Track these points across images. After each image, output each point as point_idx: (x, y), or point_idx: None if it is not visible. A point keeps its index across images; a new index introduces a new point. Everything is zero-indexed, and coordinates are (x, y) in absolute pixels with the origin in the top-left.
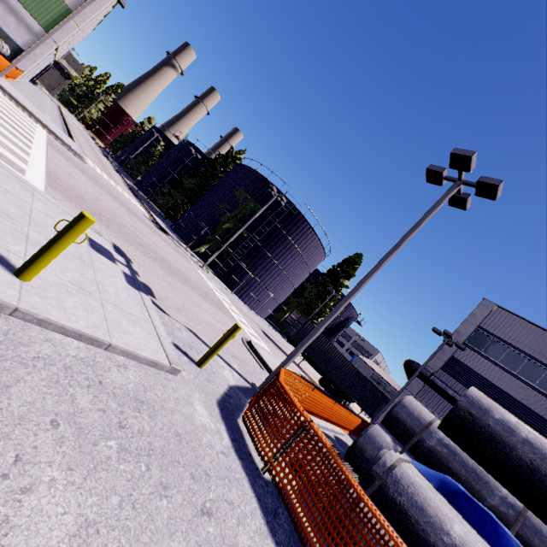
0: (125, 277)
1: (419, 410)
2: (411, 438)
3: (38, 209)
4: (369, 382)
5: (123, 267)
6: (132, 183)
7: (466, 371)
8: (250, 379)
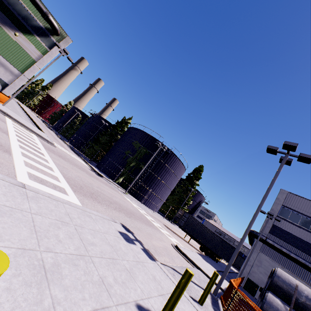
0: (145, 253)
1: (287, 278)
2: (290, 298)
3: (103, 232)
4: (228, 244)
5: (137, 243)
6: (67, 142)
7: (283, 232)
8: (205, 287)
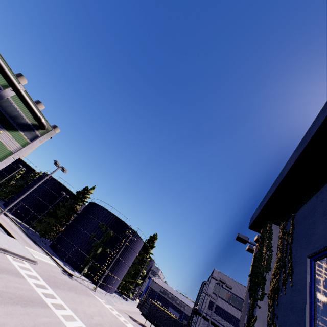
0: None
1: None
2: None
3: None
4: (179, 321)
5: None
6: (7, 211)
7: (216, 306)
8: None
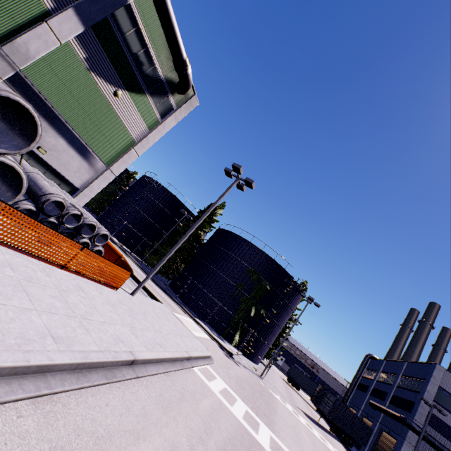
0: None
1: None
2: None
3: None
4: (365, 423)
5: None
6: None
7: (439, 422)
8: None
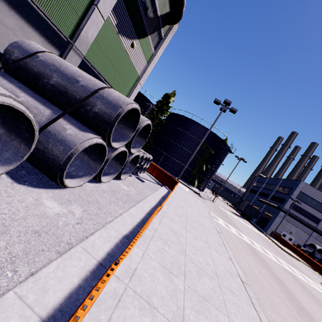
0: None
1: None
2: None
3: None
4: (258, 210)
5: None
6: None
7: (296, 206)
8: None
